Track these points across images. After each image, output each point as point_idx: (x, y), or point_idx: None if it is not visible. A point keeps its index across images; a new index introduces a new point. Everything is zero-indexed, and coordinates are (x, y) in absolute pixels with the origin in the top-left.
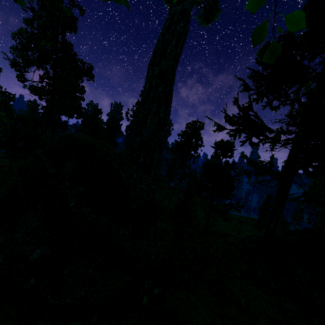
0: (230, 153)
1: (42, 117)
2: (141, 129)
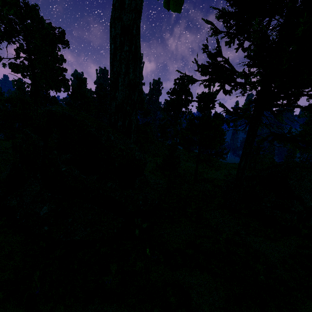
0: (212, 104)
1: (31, 95)
2: (115, 93)
